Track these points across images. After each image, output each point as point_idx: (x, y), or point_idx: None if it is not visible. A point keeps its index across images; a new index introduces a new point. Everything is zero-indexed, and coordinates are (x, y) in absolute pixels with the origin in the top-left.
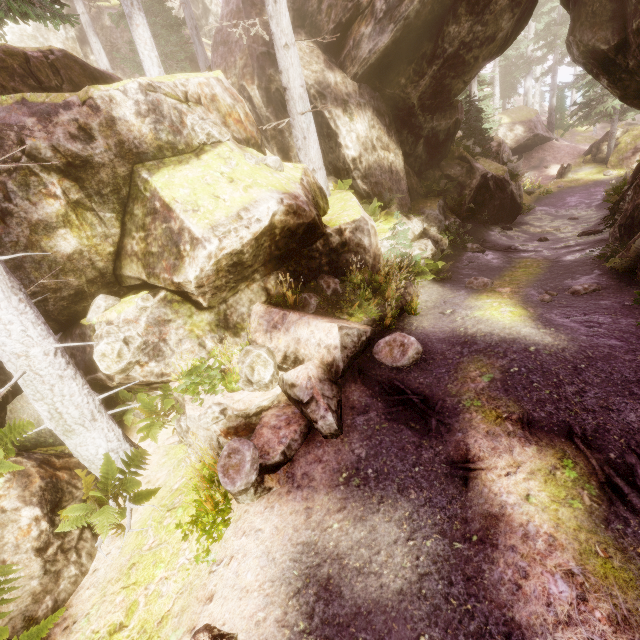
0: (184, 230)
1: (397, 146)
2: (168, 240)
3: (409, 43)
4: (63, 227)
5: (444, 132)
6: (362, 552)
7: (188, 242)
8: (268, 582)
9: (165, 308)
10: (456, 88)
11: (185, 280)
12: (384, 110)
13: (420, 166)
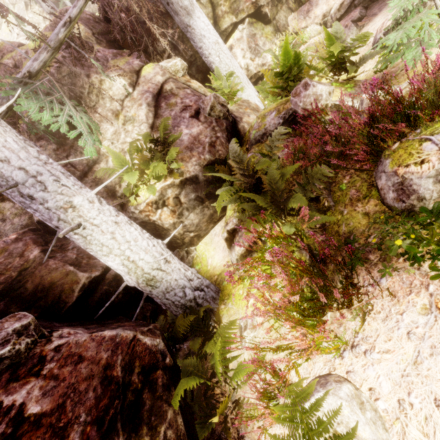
0: None
1: None
2: None
3: None
4: None
5: None
6: None
7: None
8: None
9: (251, 28)
10: None
11: None
12: None
13: None
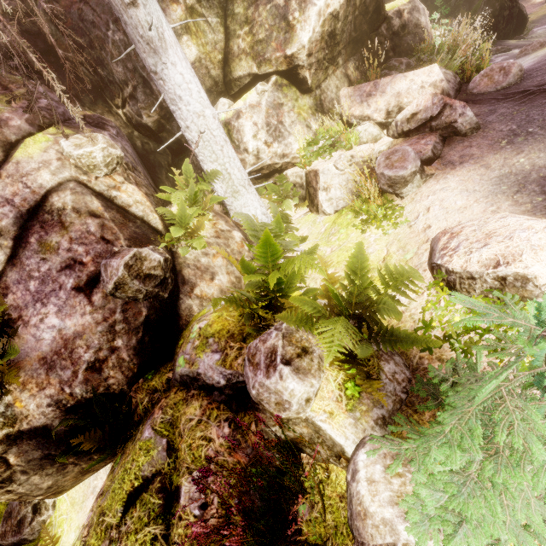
0: None
1: None
2: (275, 18)
3: None
4: (185, 34)
5: None
6: None
7: (296, 9)
8: (481, 199)
9: (277, 92)
10: None
11: (299, 47)
12: None
13: None
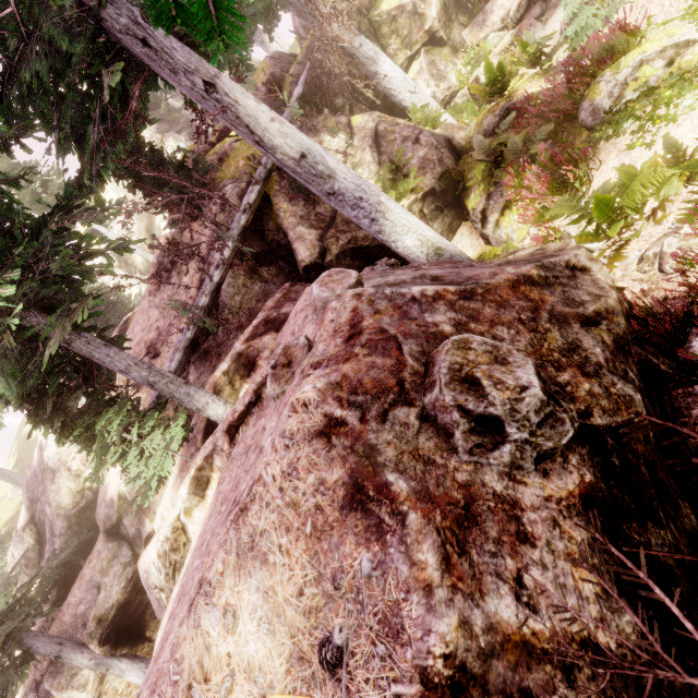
0: (415, 3)
1: None
2: (410, 19)
3: None
4: None
5: None
6: None
7: (421, 5)
8: None
9: (428, 56)
10: None
11: (432, 21)
12: None
13: None
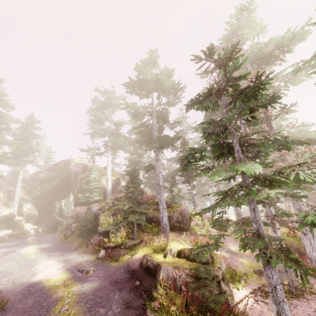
0: None
1: (37, 211)
2: None
3: (44, 194)
4: None
5: (50, 210)
6: (9, 244)
7: None
8: None
9: None
10: (53, 203)
11: None
12: (36, 204)
13: (43, 216)
